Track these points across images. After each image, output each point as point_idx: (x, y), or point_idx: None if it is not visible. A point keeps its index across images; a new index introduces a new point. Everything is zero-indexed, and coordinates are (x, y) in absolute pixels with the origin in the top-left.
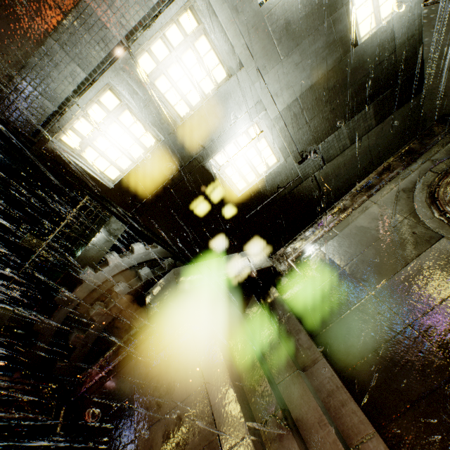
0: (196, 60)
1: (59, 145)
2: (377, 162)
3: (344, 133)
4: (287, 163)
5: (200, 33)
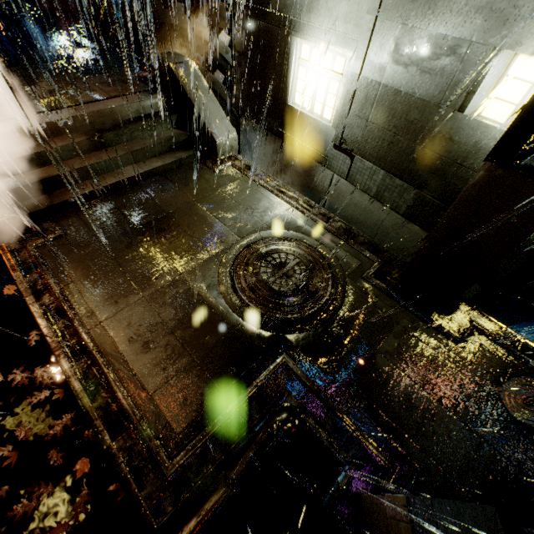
0: None
1: None
2: None
3: (379, 178)
4: (331, 133)
5: None
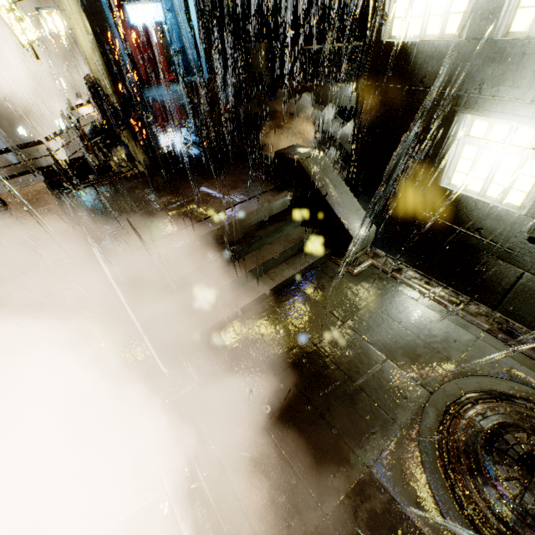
0: None
1: None
2: None
3: None
4: (522, 222)
5: None
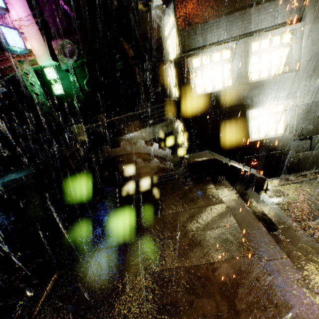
0: (278, 56)
1: (189, 62)
2: None
3: None
4: (288, 137)
5: (288, 46)
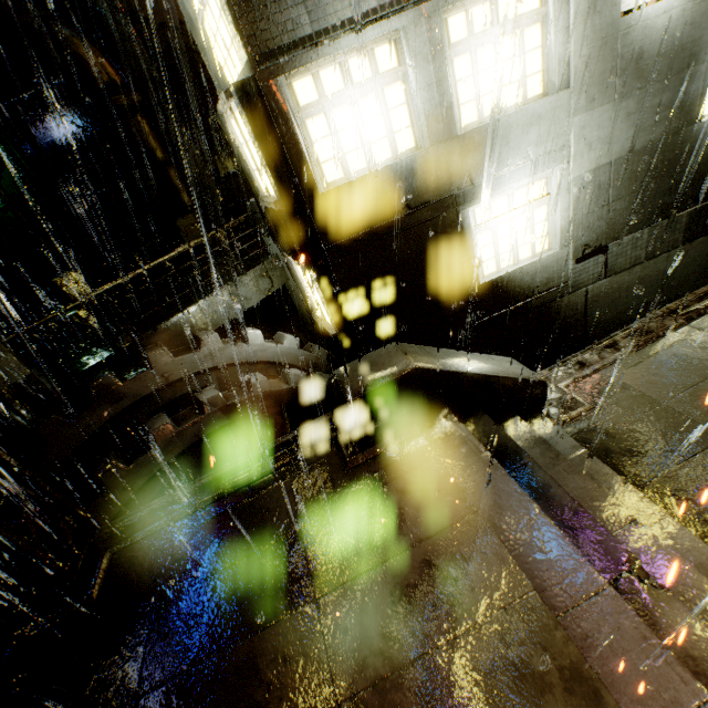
0: (516, 53)
1: (286, 91)
2: (665, 301)
3: (643, 239)
4: (561, 256)
5: (537, 19)
